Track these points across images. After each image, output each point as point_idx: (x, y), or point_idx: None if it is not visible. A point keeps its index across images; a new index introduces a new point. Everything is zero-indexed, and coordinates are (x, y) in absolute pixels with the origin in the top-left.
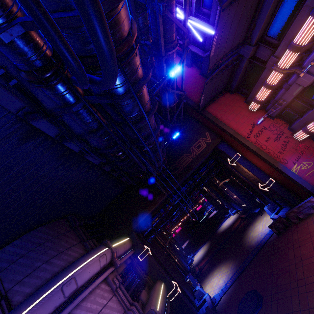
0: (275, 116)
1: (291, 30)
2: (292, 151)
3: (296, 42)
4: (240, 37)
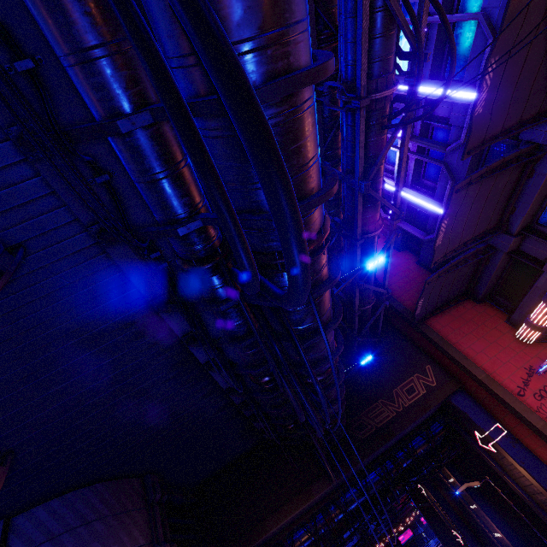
0: None
1: None
2: None
3: None
4: (488, 221)
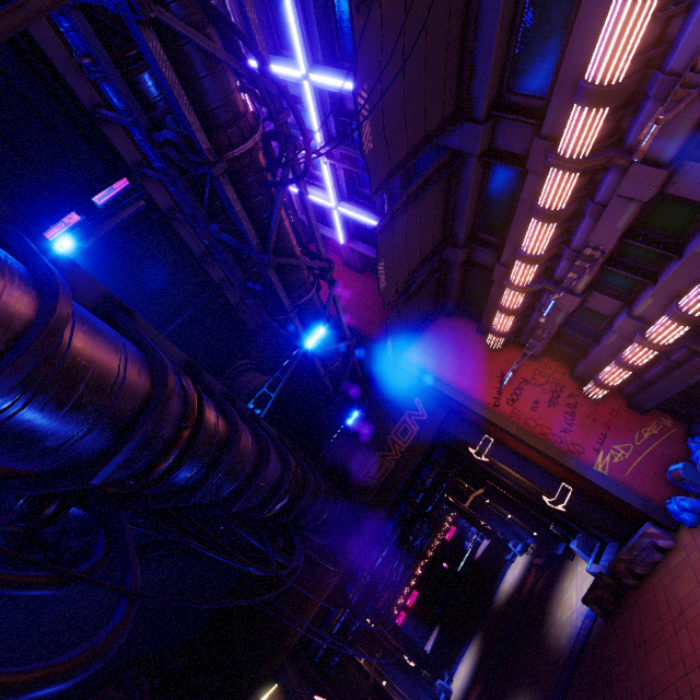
0: (541, 354)
1: (514, 229)
2: (587, 425)
3: (526, 250)
4: (433, 239)
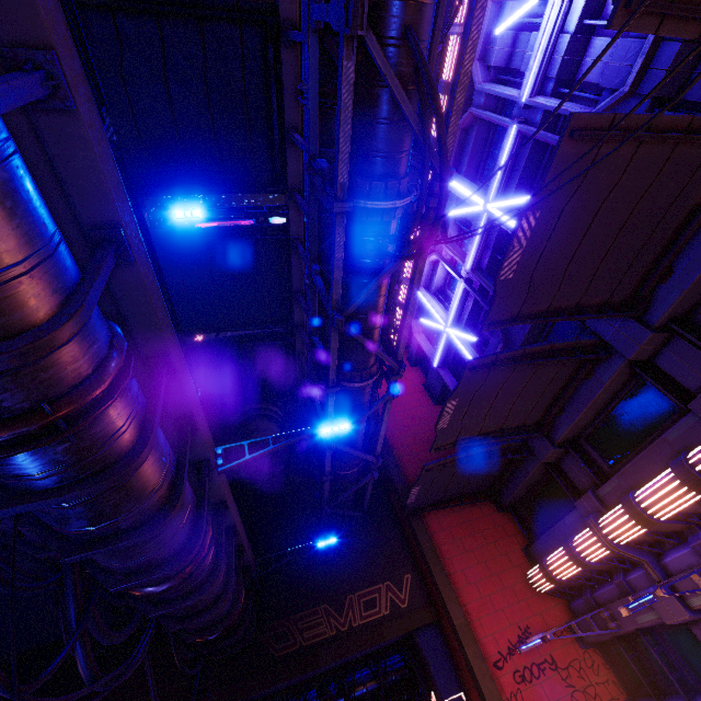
0: (593, 642)
1: (634, 466)
2: None
3: (639, 501)
4: (527, 415)
